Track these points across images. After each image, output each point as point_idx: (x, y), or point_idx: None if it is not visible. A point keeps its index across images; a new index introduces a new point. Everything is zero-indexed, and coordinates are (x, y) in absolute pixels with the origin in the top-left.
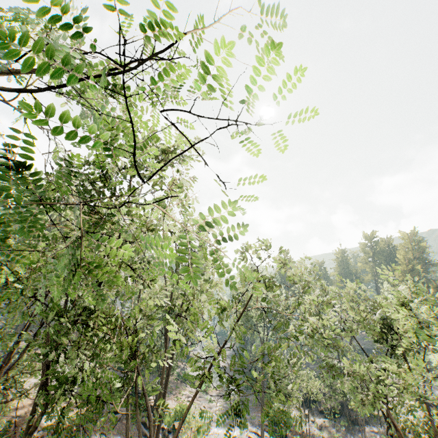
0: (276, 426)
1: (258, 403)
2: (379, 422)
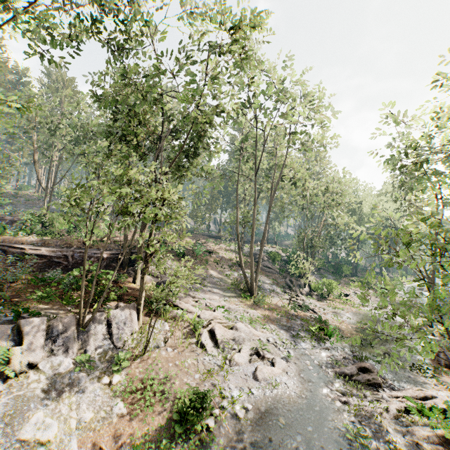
0: None
1: None
2: None
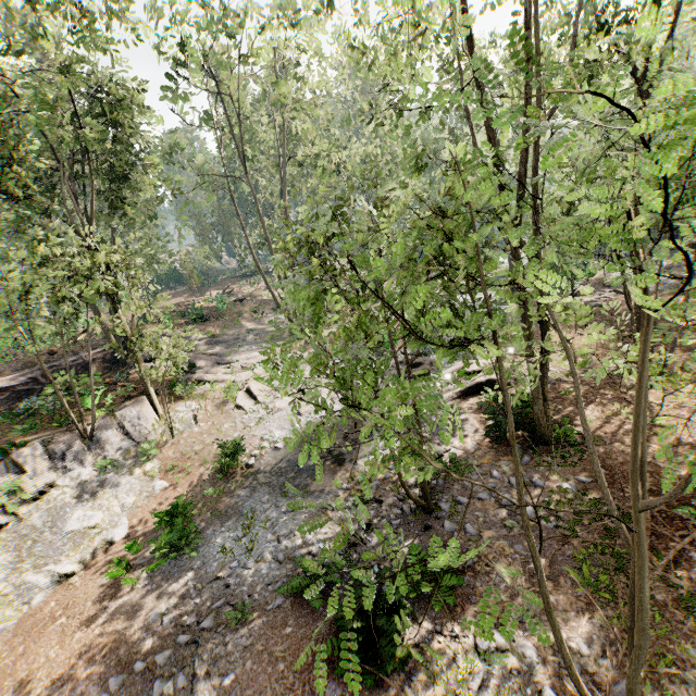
0: None
1: None
2: None
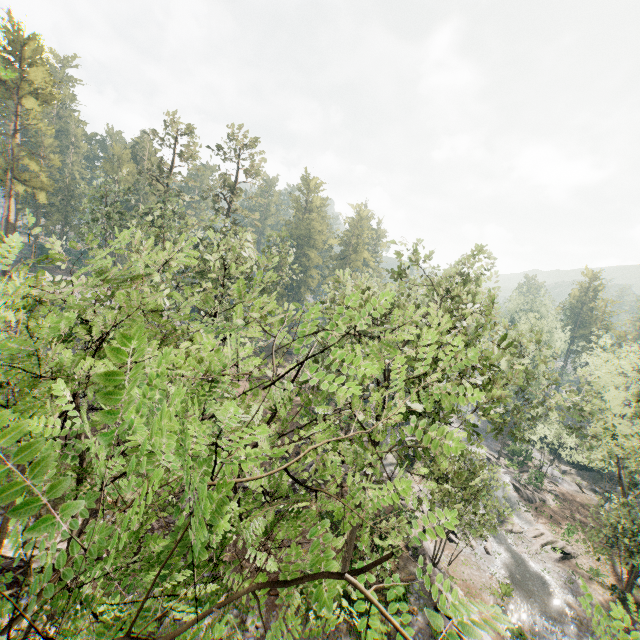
0: (513, 457)
1: (499, 437)
2: (639, 490)
